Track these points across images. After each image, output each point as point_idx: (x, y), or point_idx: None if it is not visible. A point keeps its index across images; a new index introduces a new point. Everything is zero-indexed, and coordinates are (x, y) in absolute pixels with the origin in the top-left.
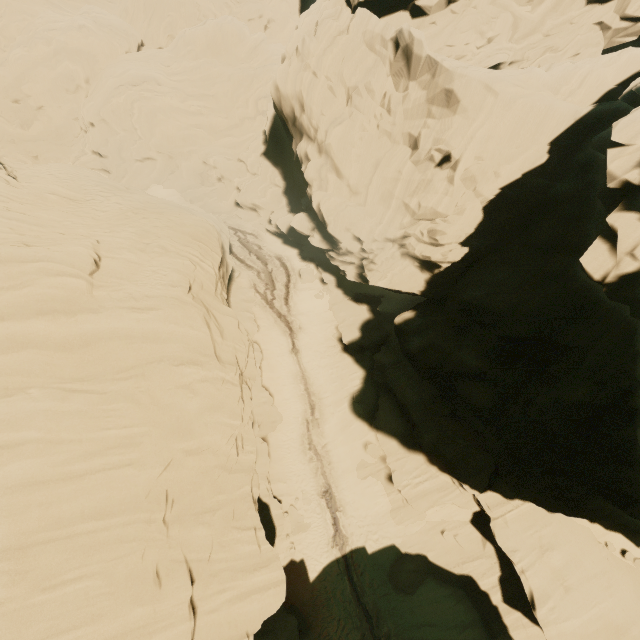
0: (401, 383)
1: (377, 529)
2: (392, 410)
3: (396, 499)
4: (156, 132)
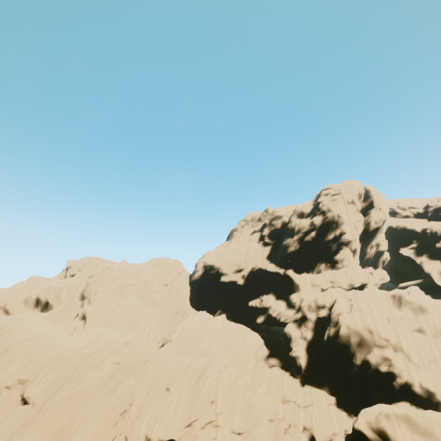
0: None
1: None
2: None
3: None
4: (236, 410)
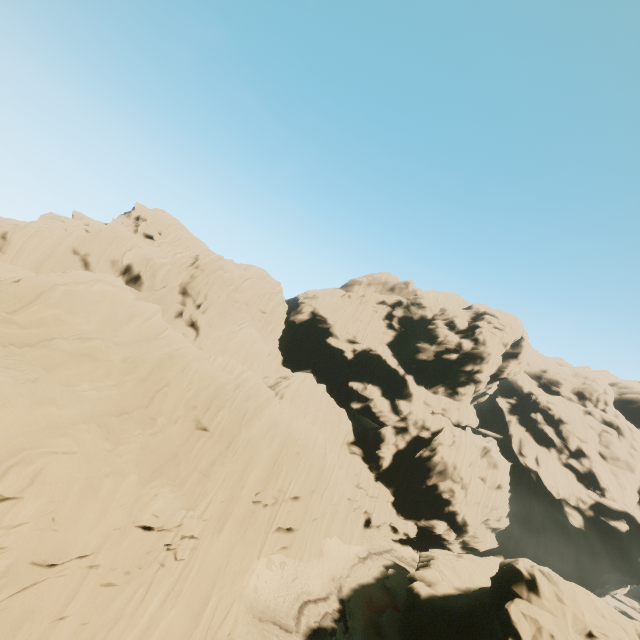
0: None
1: None
2: None
3: None
4: (338, 486)
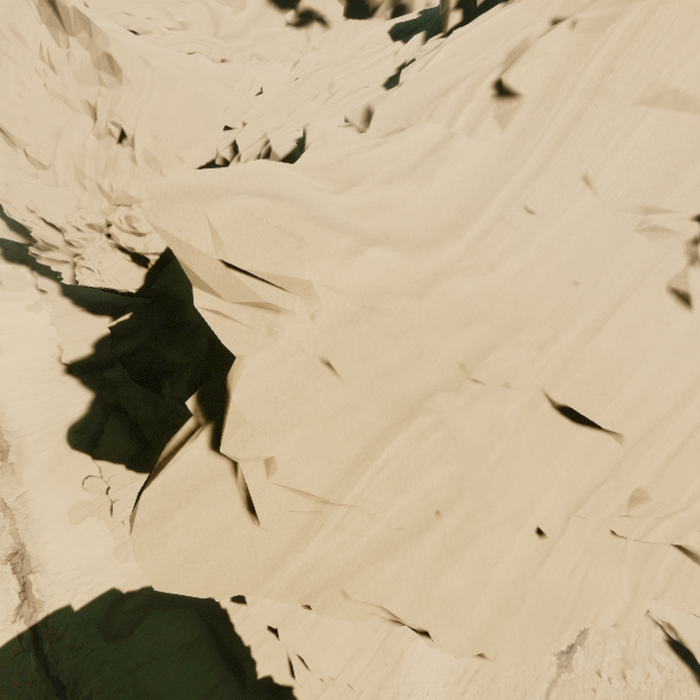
0: (136, 400)
1: (93, 577)
2: (122, 432)
3: (122, 534)
4: None
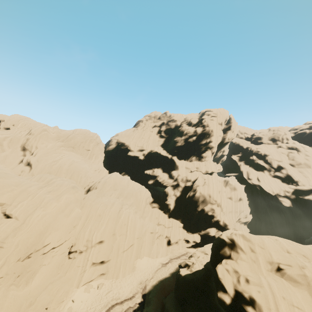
0: None
1: None
2: None
3: None
4: (137, 227)
